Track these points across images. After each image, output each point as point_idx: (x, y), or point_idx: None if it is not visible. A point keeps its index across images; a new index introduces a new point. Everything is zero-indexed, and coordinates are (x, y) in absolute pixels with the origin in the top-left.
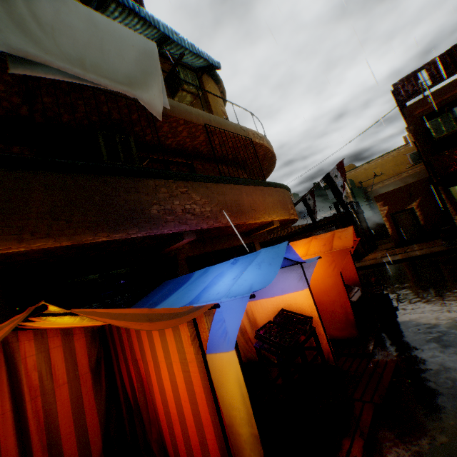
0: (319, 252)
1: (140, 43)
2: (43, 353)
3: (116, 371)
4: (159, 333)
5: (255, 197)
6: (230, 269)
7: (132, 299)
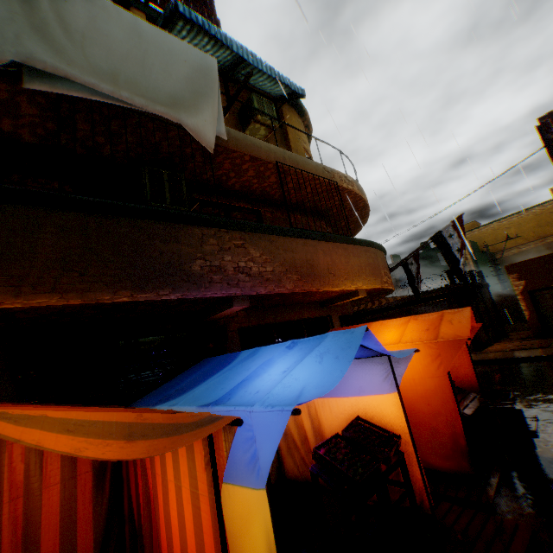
0: (418, 339)
1: (195, 58)
2: None
3: (124, 475)
4: None
5: (336, 257)
6: (284, 356)
7: (163, 377)
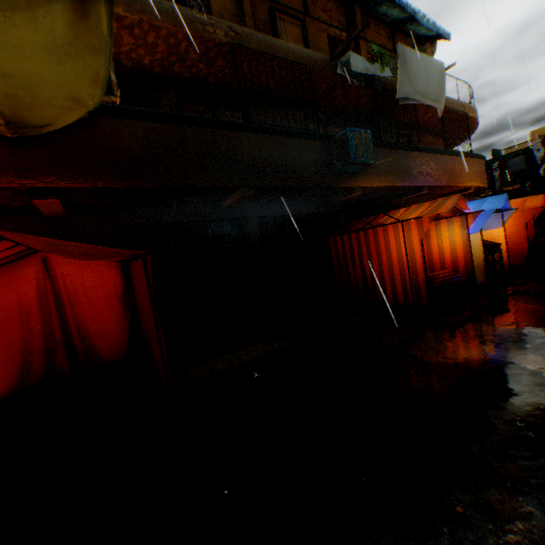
0: None
1: (438, 67)
2: None
3: None
4: (435, 228)
5: (462, 166)
6: None
7: None
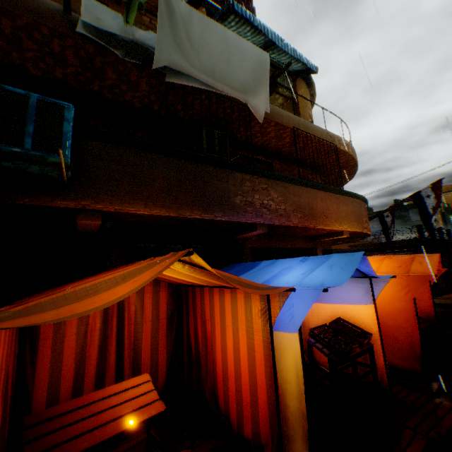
0: (391, 272)
1: (256, 54)
2: (140, 293)
3: (185, 325)
4: (231, 302)
5: (330, 204)
6: (299, 265)
7: None
